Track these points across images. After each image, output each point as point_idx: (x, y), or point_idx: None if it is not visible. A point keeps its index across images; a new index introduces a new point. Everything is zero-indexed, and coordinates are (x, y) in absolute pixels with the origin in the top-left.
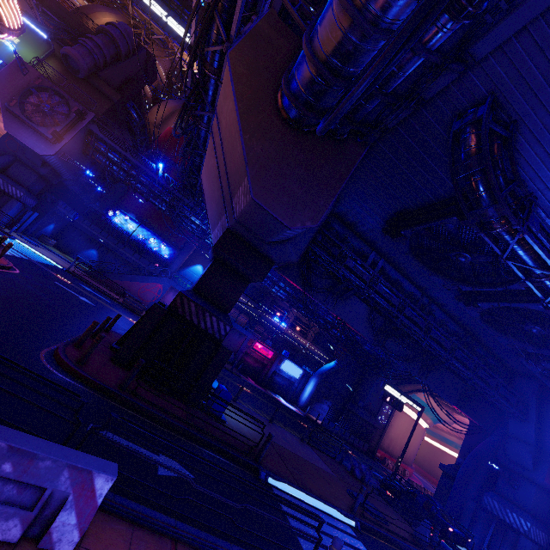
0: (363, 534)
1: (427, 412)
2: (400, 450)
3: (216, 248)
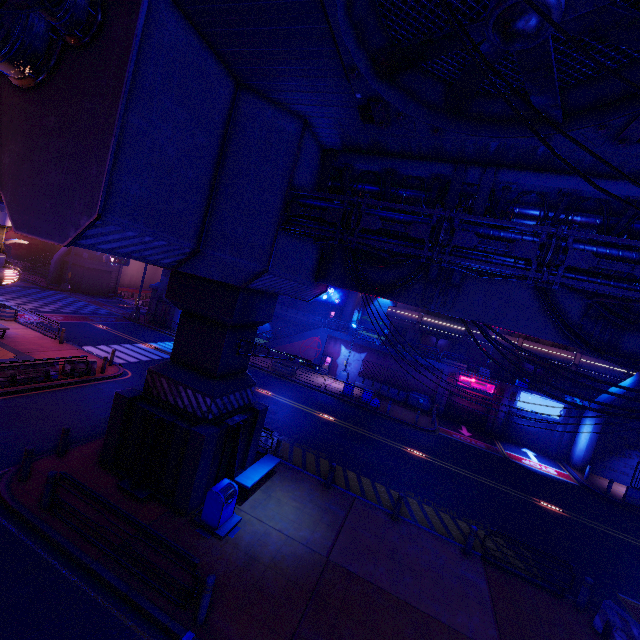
0: None
1: None
2: None
3: (169, 300)
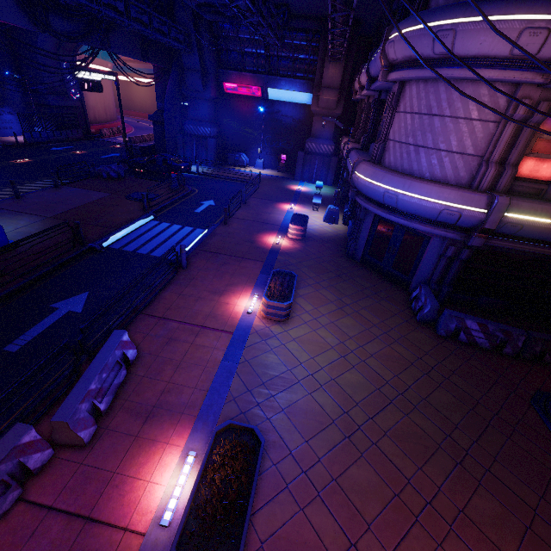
0: (160, 217)
1: (105, 58)
2: (105, 113)
3: None
